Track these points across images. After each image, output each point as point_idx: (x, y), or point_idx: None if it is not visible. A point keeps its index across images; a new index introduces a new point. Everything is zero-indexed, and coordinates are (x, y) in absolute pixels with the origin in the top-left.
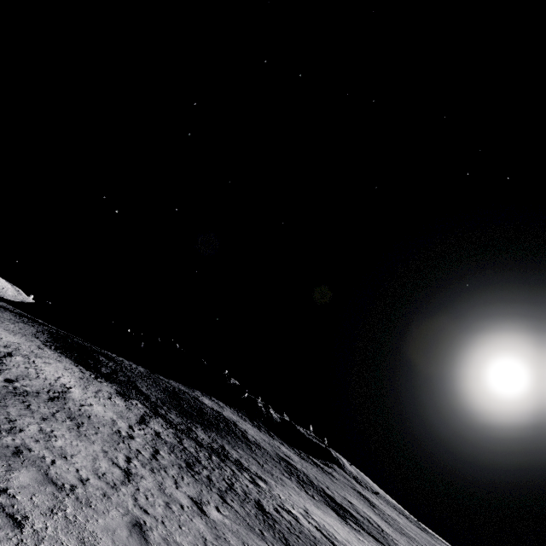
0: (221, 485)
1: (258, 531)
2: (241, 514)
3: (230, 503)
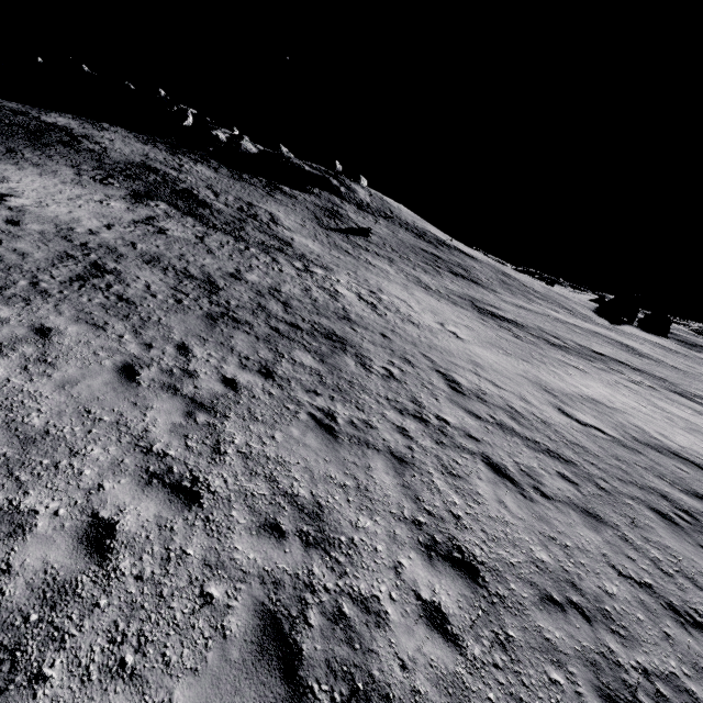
0: None
1: None
2: None
3: None
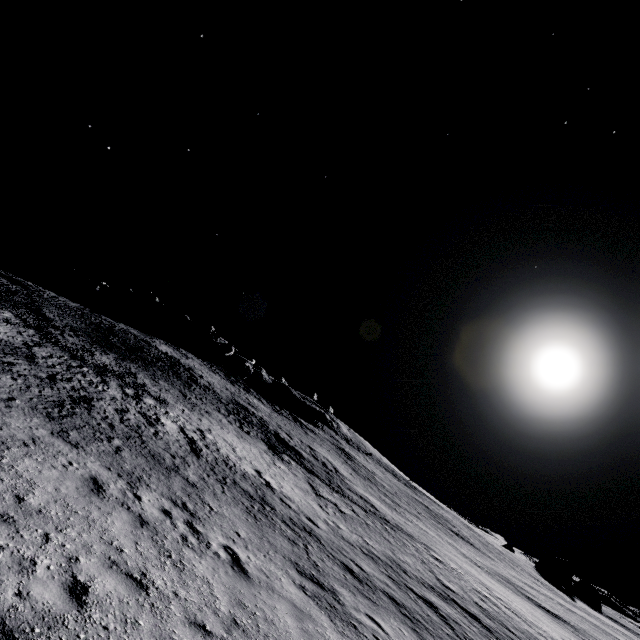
0: (28, 372)
1: (3, 397)
2: (1, 385)
3: (0, 377)
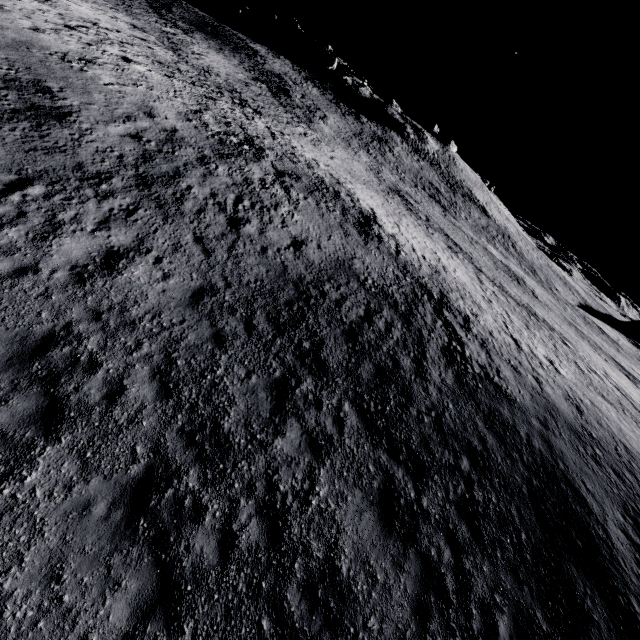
0: None
1: None
2: None
3: None
